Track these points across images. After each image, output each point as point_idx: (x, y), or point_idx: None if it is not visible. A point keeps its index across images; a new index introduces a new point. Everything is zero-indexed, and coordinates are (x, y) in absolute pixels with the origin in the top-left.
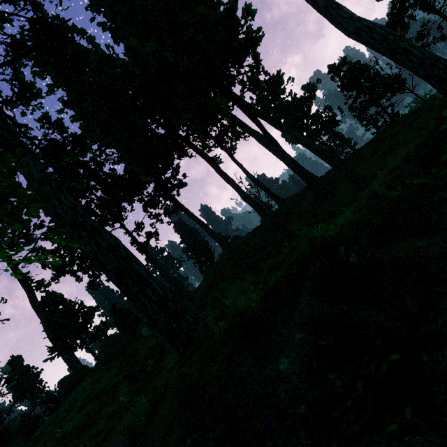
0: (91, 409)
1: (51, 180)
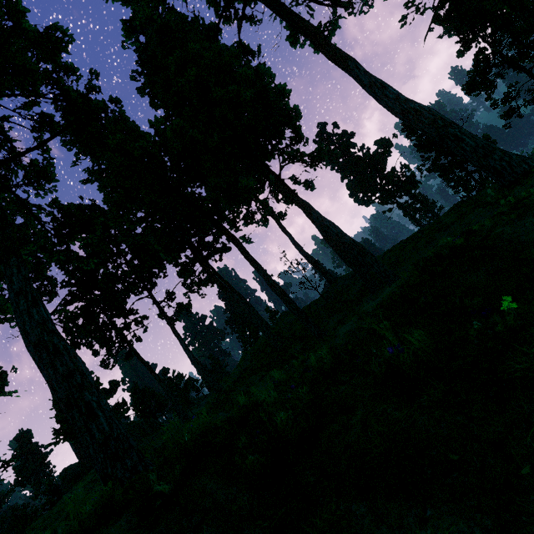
0: None
1: (29, 291)
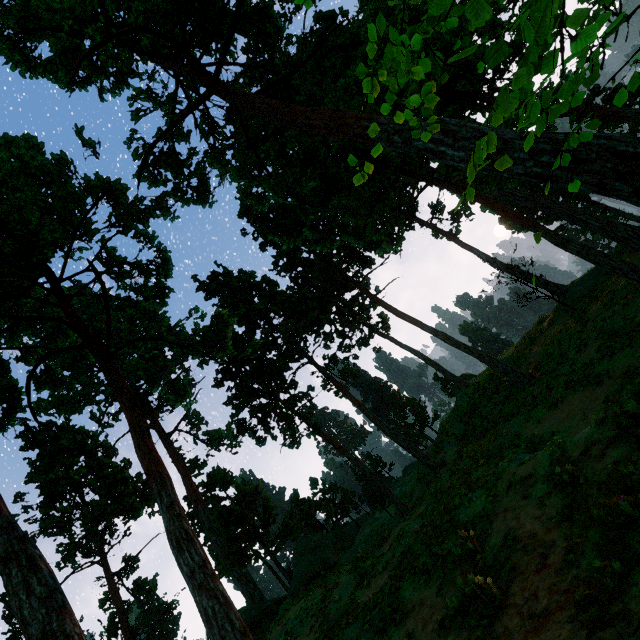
0: (356, 635)
1: None
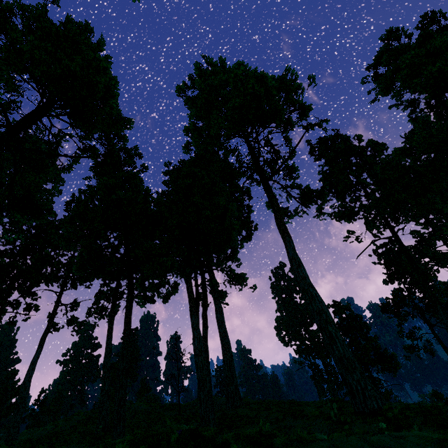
0: None
1: None
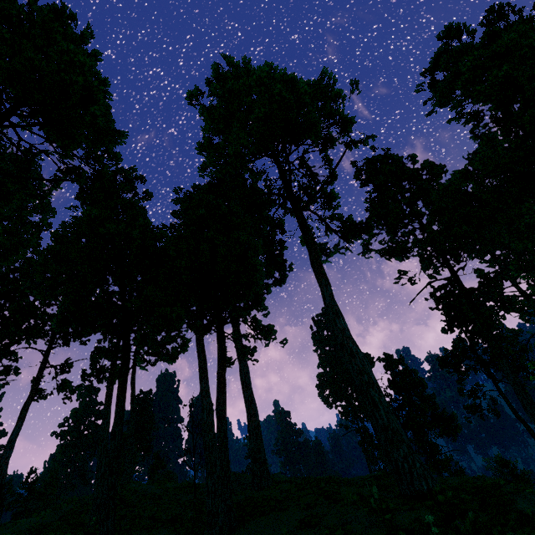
0: None
1: None
